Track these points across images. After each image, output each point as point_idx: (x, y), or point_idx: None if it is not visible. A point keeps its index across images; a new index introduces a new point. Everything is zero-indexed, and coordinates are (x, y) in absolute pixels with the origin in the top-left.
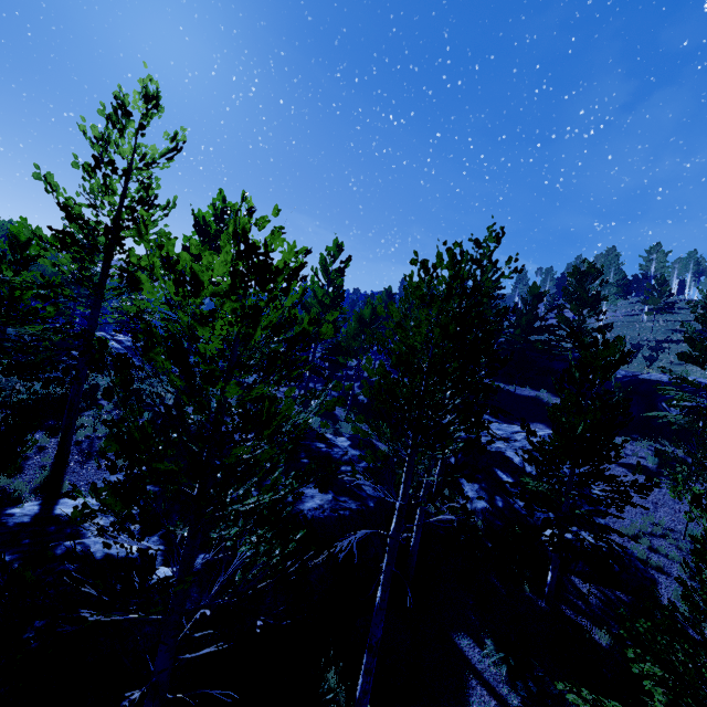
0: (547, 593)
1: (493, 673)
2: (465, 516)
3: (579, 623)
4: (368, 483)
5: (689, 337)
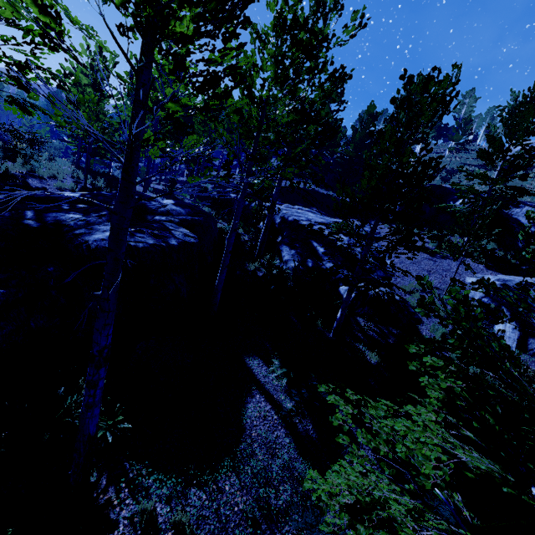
0: (335, 327)
1: (275, 385)
2: (279, 273)
3: (356, 346)
4: (180, 230)
5: (491, 136)
